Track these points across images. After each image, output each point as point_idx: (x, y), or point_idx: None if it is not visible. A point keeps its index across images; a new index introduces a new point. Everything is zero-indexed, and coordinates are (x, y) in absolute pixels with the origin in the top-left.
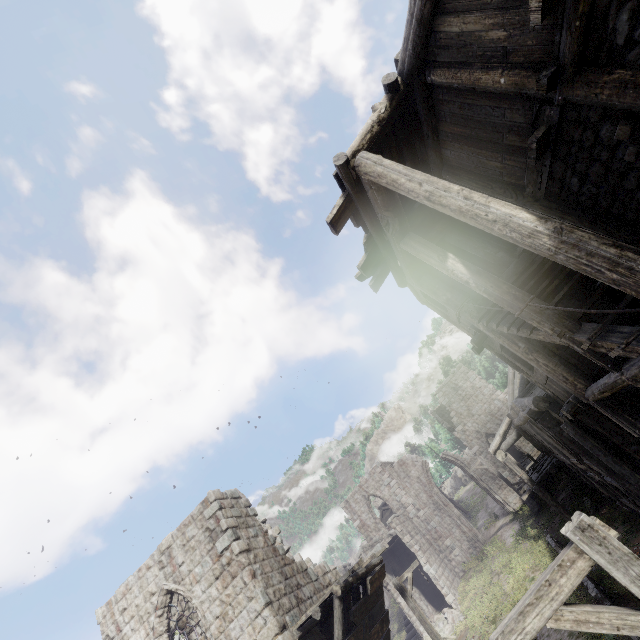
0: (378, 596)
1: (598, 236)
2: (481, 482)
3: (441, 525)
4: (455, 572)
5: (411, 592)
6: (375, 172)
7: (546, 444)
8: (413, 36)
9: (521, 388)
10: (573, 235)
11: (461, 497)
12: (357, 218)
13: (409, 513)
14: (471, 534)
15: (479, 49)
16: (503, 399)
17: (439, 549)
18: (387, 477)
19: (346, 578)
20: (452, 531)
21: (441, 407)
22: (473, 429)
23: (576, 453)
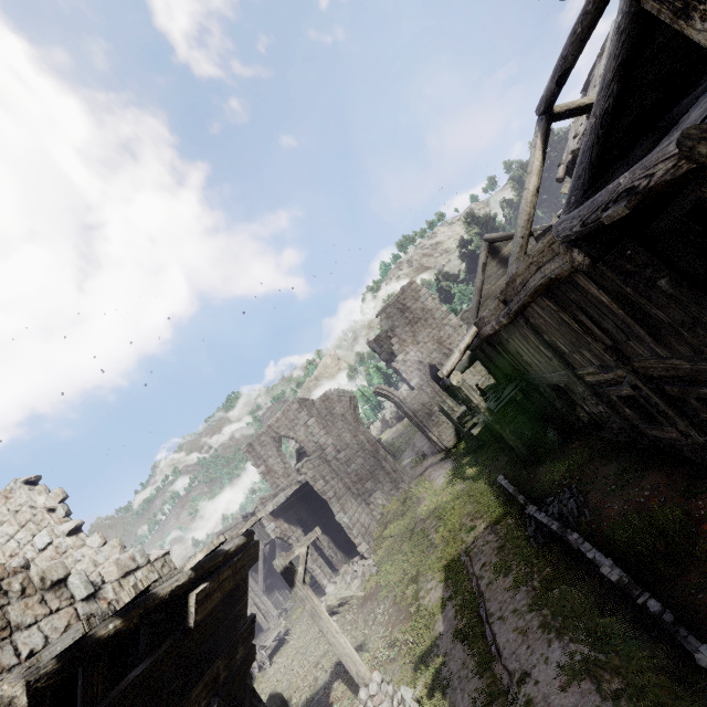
0: (229, 607)
1: None
2: (416, 419)
3: (363, 467)
4: (372, 516)
5: (303, 575)
6: None
7: (525, 358)
8: None
9: (574, 198)
10: None
11: (387, 438)
12: None
13: (327, 456)
14: (396, 475)
15: None
16: (456, 325)
17: (358, 493)
18: (305, 415)
19: (75, 641)
20: (375, 473)
21: (381, 336)
22: (416, 359)
23: (651, 334)
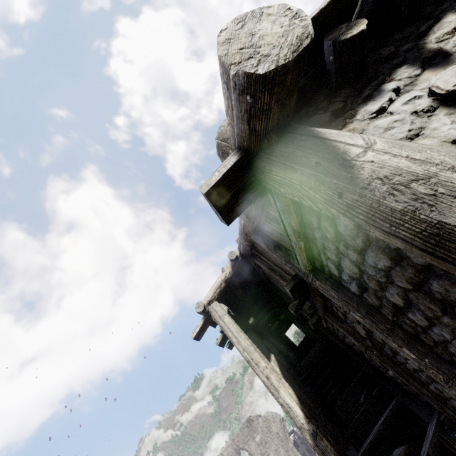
0: None
1: (335, 449)
2: None
3: None
4: None
5: None
6: (220, 323)
7: None
8: (242, 249)
9: None
10: (322, 443)
11: None
12: (214, 324)
13: None
14: None
15: (277, 270)
16: None
17: None
18: (253, 432)
19: None
20: None
21: None
22: None
23: None
